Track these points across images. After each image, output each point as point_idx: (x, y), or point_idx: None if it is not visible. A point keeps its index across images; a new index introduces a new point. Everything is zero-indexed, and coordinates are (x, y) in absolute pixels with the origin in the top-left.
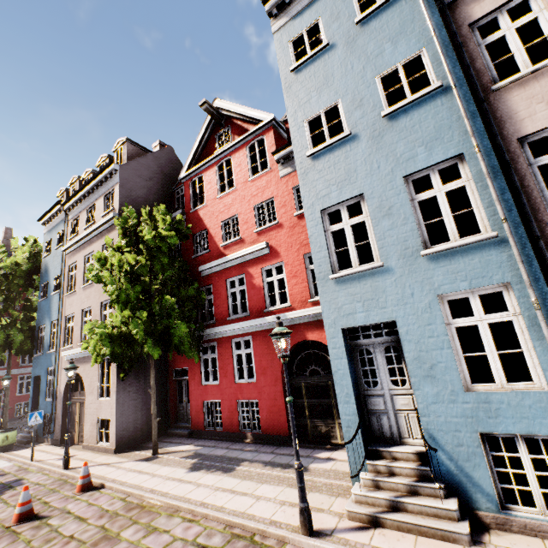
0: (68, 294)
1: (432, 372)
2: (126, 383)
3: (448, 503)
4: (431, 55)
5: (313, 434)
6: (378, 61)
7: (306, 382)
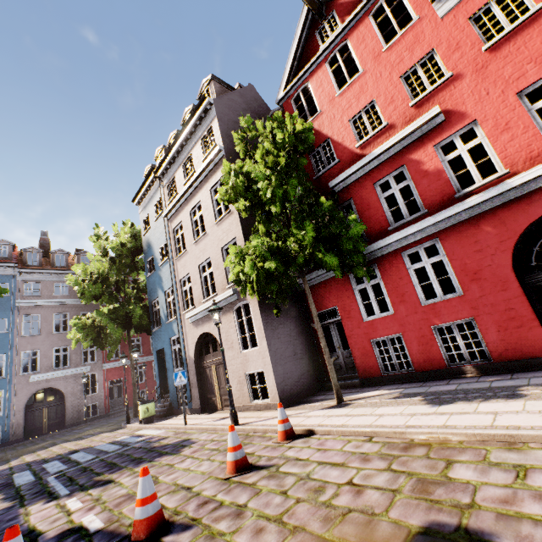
0: (179, 256)
1: None
2: (272, 328)
3: None
4: None
5: None
6: None
7: None
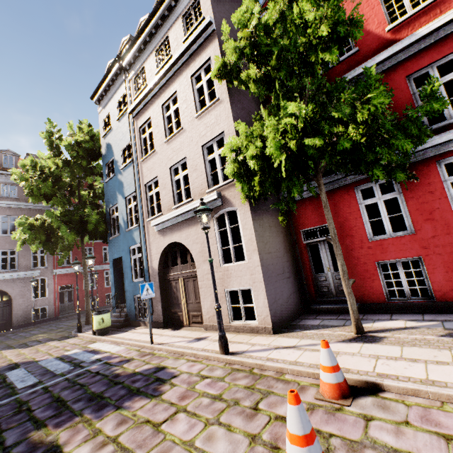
0: (145, 157)
1: None
2: (263, 240)
3: None
4: None
5: None
6: None
7: None
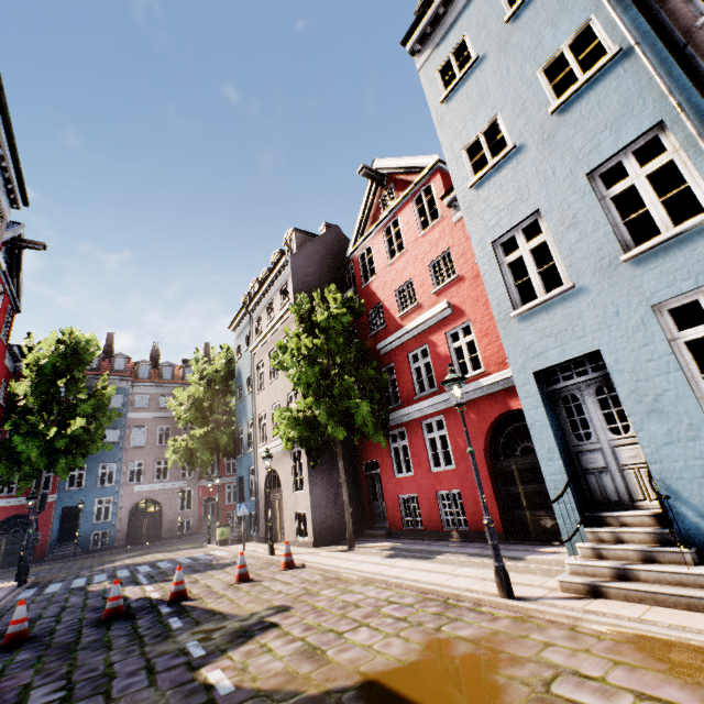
0: (259, 392)
1: (658, 404)
2: (317, 475)
3: (697, 569)
4: (603, 19)
5: (536, 530)
6: (538, 52)
7: (517, 464)
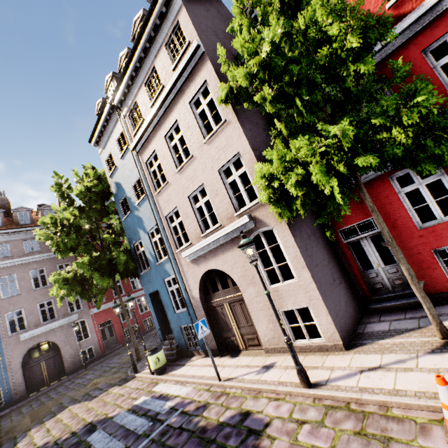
0: (159, 190)
1: None
2: (308, 254)
3: None
4: None
5: None
6: None
7: None
